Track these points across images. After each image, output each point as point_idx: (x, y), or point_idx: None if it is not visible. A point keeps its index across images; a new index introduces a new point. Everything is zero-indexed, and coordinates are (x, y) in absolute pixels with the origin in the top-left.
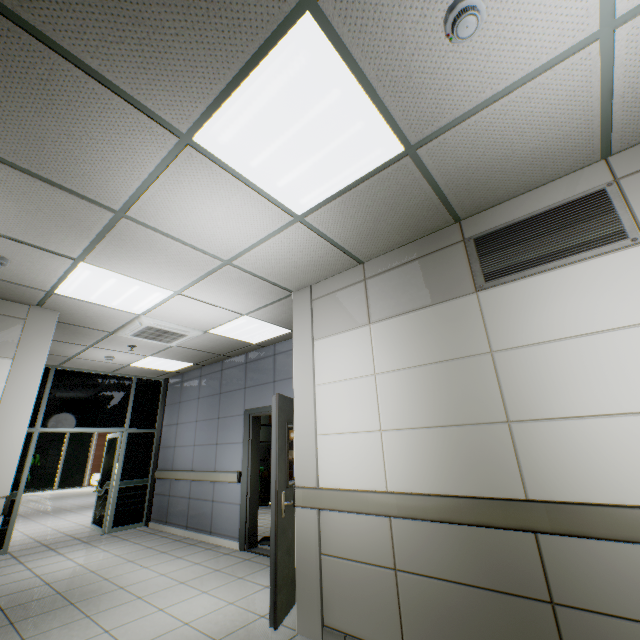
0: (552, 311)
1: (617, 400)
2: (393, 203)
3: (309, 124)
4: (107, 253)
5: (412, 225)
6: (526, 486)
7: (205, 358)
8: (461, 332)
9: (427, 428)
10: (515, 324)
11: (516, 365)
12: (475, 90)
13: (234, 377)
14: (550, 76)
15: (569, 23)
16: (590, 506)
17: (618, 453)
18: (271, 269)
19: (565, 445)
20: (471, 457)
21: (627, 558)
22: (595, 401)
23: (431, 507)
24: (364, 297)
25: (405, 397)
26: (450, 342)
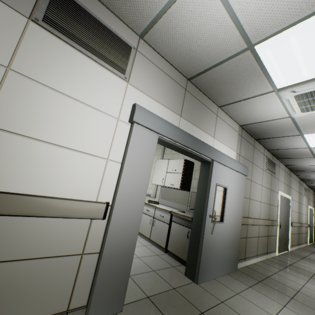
0: (73, 77)
1: (72, 141)
2: None
3: None
4: None
5: None
6: None
7: None
8: None
9: None
10: (44, 66)
11: (24, 90)
12: None
13: None
14: None
15: None
16: (14, 195)
17: (53, 167)
18: None
19: (23, 155)
20: None
21: (18, 225)
22: (61, 137)
23: None
24: None
25: None
26: None
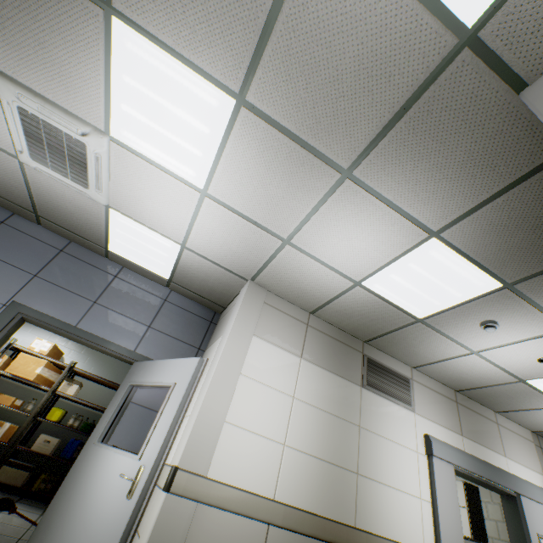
0: (385, 421)
1: (396, 481)
2: (378, 319)
3: (440, 287)
4: (270, 140)
5: (358, 328)
6: (356, 518)
7: (1, 192)
8: (350, 404)
9: (316, 458)
10: (372, 417)
11: (368, 441)
12: (453, 332)
13: (23, 248)
14: (457, 346)
15: (479, 345)
16: (382, 538)
17: (392, 509)
18: (285, 268)
19: (376, 498)
20: (335, 490)
21: None
22: (390, 478)
23: (308, 523)
24: (304, 336)
25: (309, 427)
26: (343, 406)
